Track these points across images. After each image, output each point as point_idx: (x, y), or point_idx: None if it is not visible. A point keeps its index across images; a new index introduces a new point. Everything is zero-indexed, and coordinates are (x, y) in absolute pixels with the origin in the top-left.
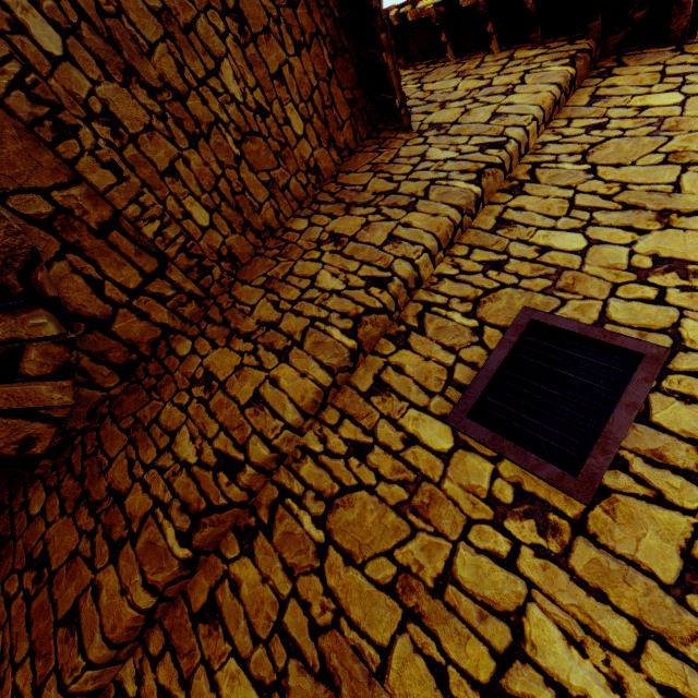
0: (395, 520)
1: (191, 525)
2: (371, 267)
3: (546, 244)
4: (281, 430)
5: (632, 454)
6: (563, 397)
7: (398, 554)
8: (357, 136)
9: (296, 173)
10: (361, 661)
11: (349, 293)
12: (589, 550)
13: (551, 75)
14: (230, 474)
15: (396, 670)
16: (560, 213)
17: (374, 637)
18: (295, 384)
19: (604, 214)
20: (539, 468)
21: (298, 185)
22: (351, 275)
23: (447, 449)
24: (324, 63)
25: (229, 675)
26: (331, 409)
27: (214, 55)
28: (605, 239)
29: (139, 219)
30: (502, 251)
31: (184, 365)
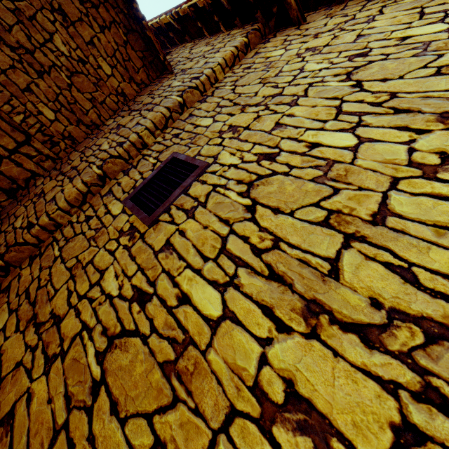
0: (86, 244)
1: (5, 251)
2: (122, 138)
3: (199, 124)
4: (56, 210)
5: (174, 206)
6: (165, 187)
7: (80, 256)
8: (149, 77)
9: (109, 95)
10: (48, 296)
11: (108, 150)
12: (140, 243)
13: (235, 42)
14: (29, 230)
15: (57, 296)
16: (212, 109)
17: (56, 287)
18: (69, 190)
19: (226, 108)
20: (140, 215)
21: (112, 102)
22: (114, 142)
23: (117, 214)
24: (121, 37)
25: (2, 309)
26: (87, 204)
27: (49, 31)
28: (219, 119)
29: (11, 113)
30: (182, 129)
31: (36, 189)
